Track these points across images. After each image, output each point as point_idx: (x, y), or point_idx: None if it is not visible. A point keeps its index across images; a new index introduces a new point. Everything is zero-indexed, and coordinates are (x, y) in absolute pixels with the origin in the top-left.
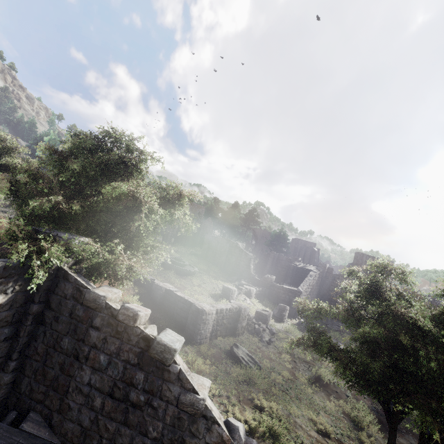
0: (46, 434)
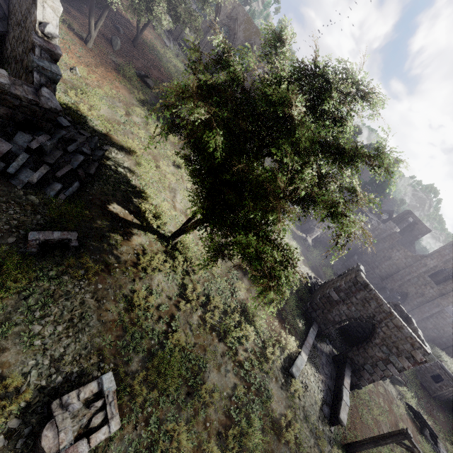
0: (5, 8)
